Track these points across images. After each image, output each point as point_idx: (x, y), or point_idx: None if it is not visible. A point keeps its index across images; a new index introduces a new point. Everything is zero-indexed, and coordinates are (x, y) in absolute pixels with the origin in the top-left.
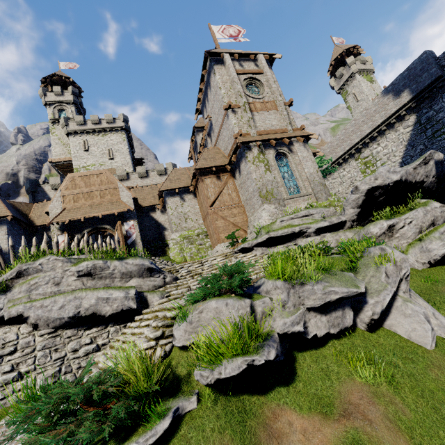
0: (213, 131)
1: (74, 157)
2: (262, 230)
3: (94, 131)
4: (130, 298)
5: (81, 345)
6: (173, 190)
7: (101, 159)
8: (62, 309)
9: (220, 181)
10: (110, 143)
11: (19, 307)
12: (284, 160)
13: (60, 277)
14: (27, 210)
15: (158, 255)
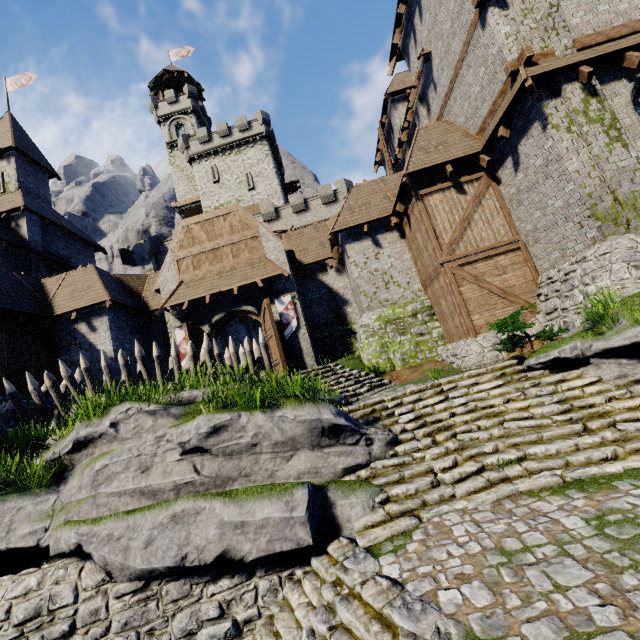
0: (435, 86)
1: (201, 195)
2: (618, 312)
3: (223, 149)
4: (296, 522)
5: (199, 622)
6: (357, 229)
7: (237, 192)
8: (148, 547)
9: (463, 193)
10: (247, 164)
11: (70, 534)
12: None
13: (150, 452)
14: (139, 286)
15: (337, 351)
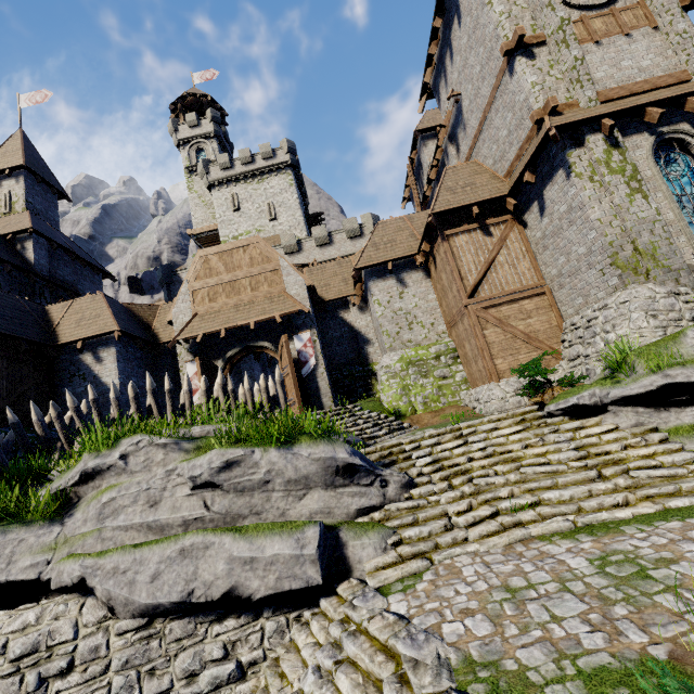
0: (464, 126)
1: (220, 223)
2: (636, 360)
3: (245, 177)
4: (306, 559)
5: (202, 663)
6: (382, 266)
7: (258, 222)
8: (155, 581)
9: (489, 236)
10: (270, 193)
11: (74, 566)
12: (677, 162)
13: (160, 486)
14: (150, 316)
15: (357, 393)
